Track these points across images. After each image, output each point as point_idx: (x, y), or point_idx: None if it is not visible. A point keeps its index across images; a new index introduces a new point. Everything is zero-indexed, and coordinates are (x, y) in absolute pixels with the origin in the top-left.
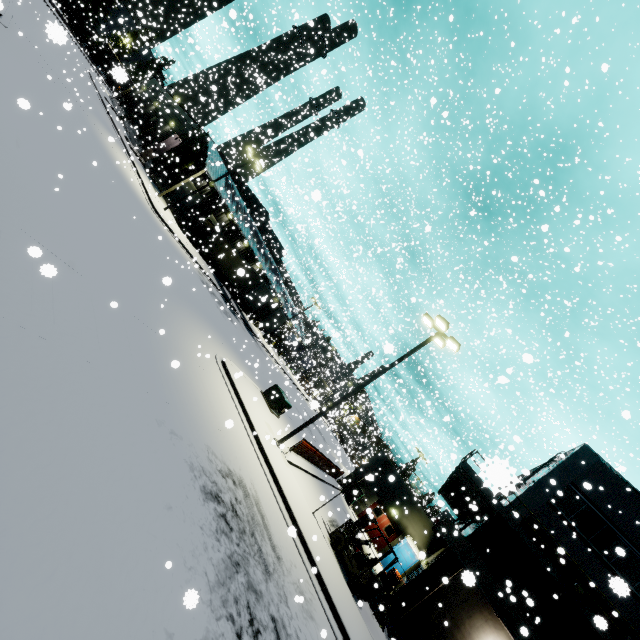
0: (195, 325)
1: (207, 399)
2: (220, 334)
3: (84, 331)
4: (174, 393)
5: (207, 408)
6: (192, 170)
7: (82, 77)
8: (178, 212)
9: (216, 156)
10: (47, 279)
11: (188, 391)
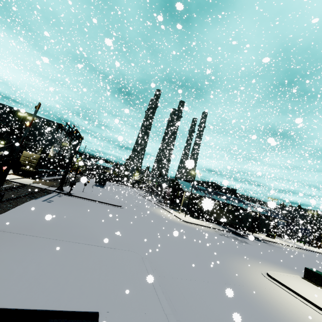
0: (239, 264)
1: (284, 307)
2: (251, 257)
3: (220, 308)
4: (269, 316)
5: (289, 314)
6: (180, 194)
7: (137, 196)
8: (187, 211)
9: (183, 182)
10: (196, 293)
11: (273, 309)
